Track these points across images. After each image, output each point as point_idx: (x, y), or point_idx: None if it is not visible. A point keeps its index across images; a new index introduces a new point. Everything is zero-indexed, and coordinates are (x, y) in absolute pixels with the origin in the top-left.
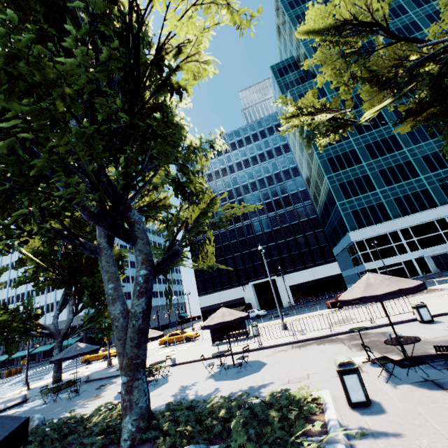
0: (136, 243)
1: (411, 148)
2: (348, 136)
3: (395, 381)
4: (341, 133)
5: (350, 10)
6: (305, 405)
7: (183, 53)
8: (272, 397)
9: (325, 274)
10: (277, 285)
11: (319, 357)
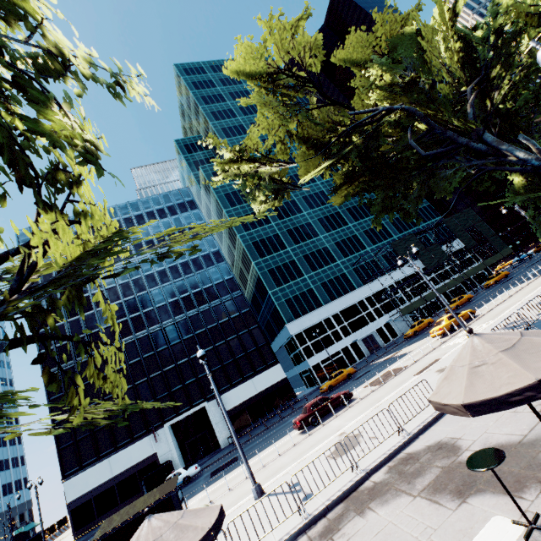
0: None
1: (325, 235)
2: (269, 220)
3: None
4: (282, 198)
5: (285, 59)
6: None
7: None
8: None
9: (269, 382)
10: (209, 416)
11: None
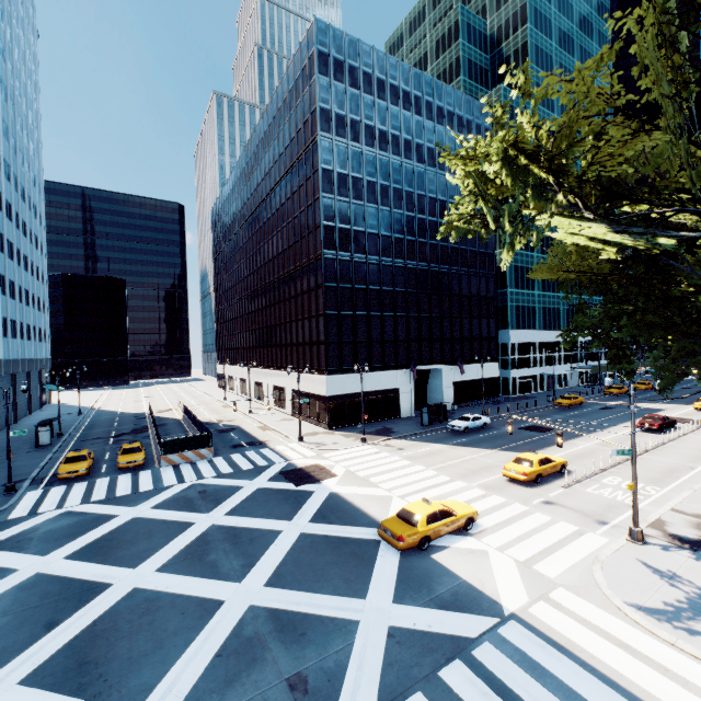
0: None
1: None
2: None
3: None
4: None
5: None
6: None
7: None
8: None
9: (488, 374)
10: (443, 379)
11: None
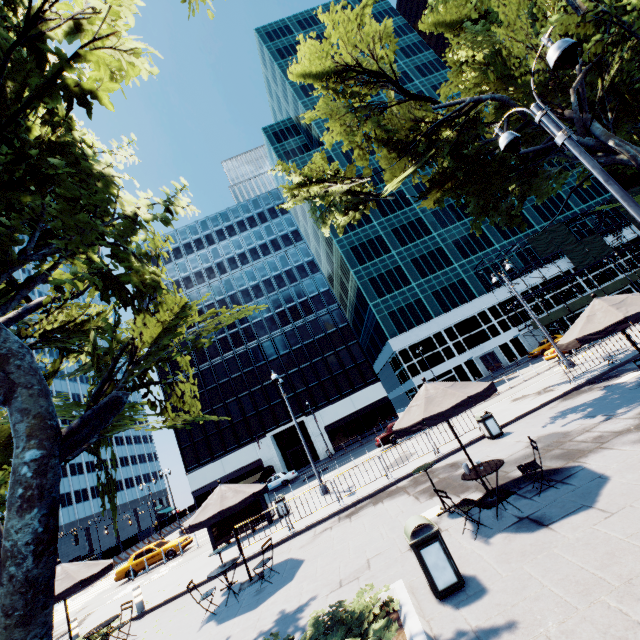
0: (14, 396)
1: (440, 232)
2: (371, 219)
3: (485, 532)
4: (363, 210)
5: (353, 56)
6: (374, 632)
7: (87, 34)
8: (317, 627)
9: (369, 400)
10: (308, 430)
11: (379, 525)
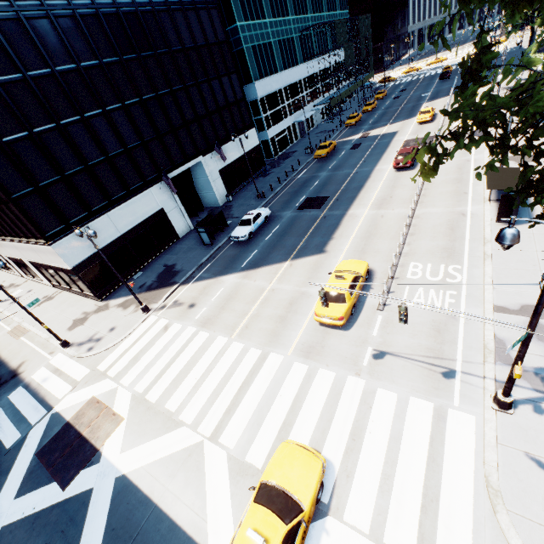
0: None
1: None
2: None
3: None
4: None
5: None
6: None
7: None
8: None
9: (249, 146)
10: (207, 173)
11: None
